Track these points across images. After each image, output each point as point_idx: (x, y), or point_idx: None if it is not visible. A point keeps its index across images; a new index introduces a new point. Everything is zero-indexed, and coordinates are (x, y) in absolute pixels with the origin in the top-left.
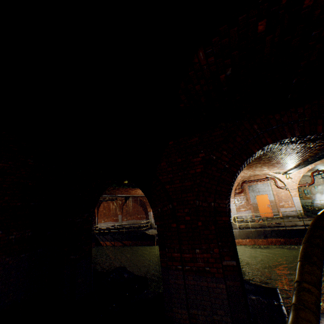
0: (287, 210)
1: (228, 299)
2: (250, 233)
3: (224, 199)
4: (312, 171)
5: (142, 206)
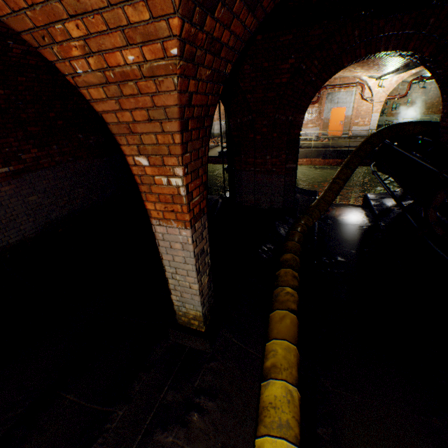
0: (359, 129)
1: (284, 189)
2: (310, 153)
3: (301, 114)
4: (417, 76)
5: None
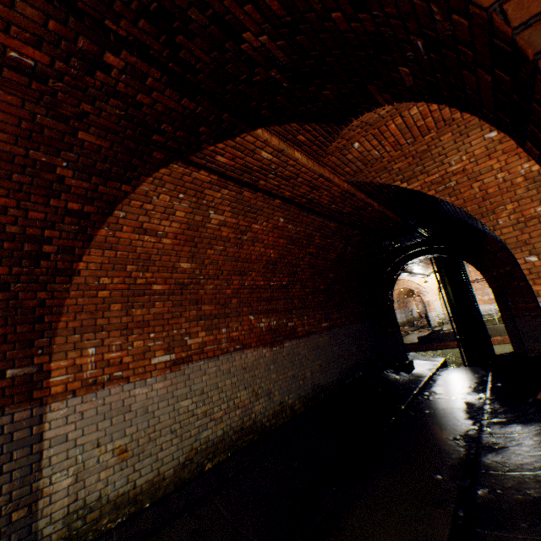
0: None
1: None
2: None
3: None
4: None
5: None
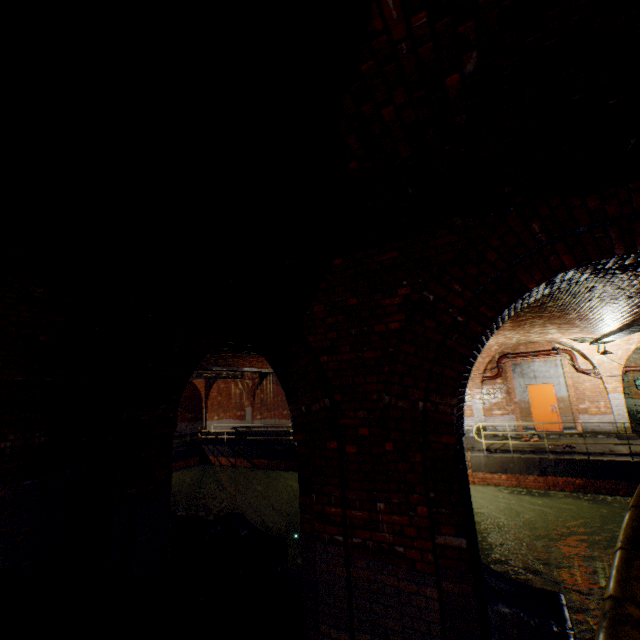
0: (594, 419)
1: (443, 624)
2: (511, 462)
3: (448, 394)
4: None
5: None
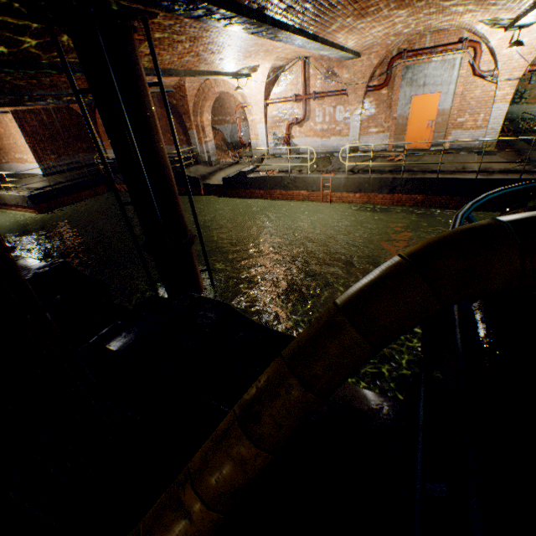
0: (465, 135)
1: None
2: (367, 183)
3: None
4: None
5: (175, 117)
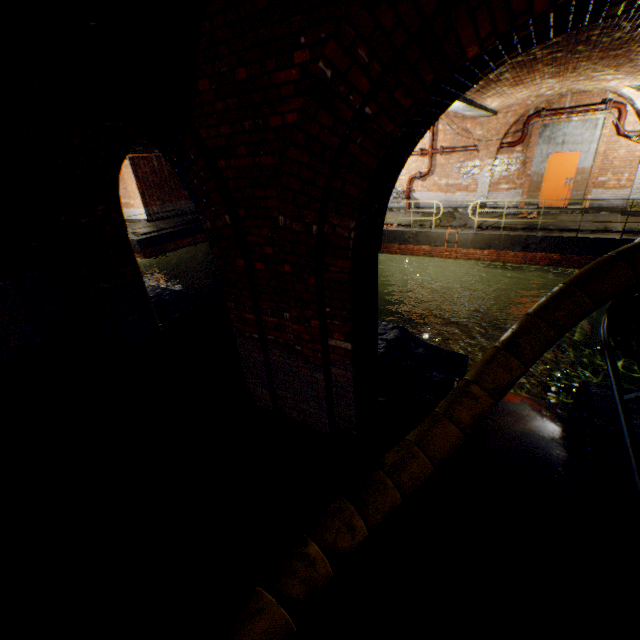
0: (607, 195)
1: (329, 392)
2: (497, 240)
3: (347, 217)
4: None
5: None
